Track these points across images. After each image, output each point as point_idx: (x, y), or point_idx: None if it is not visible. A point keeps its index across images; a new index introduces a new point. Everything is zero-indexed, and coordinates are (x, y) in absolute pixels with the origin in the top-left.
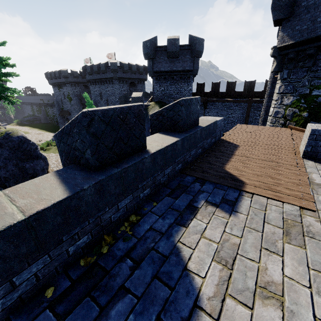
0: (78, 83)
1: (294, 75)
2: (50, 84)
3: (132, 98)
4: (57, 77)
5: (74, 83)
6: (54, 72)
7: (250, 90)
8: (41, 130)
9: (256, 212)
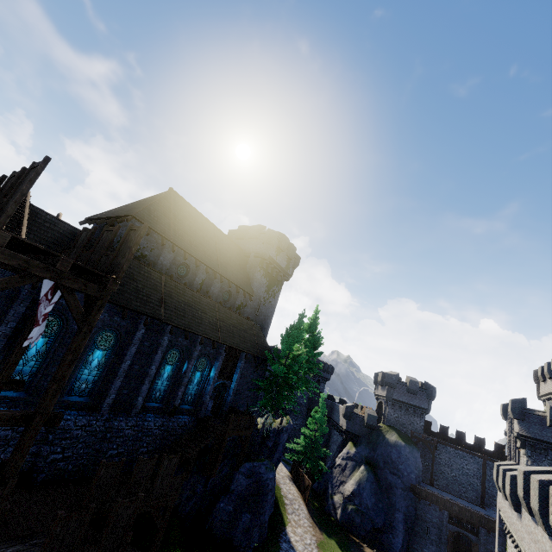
0: None
1: (536, 456)
2: None
3: (368, 414)
4: None
5: None
6: None
7: (481, 446)
8: None
9: None
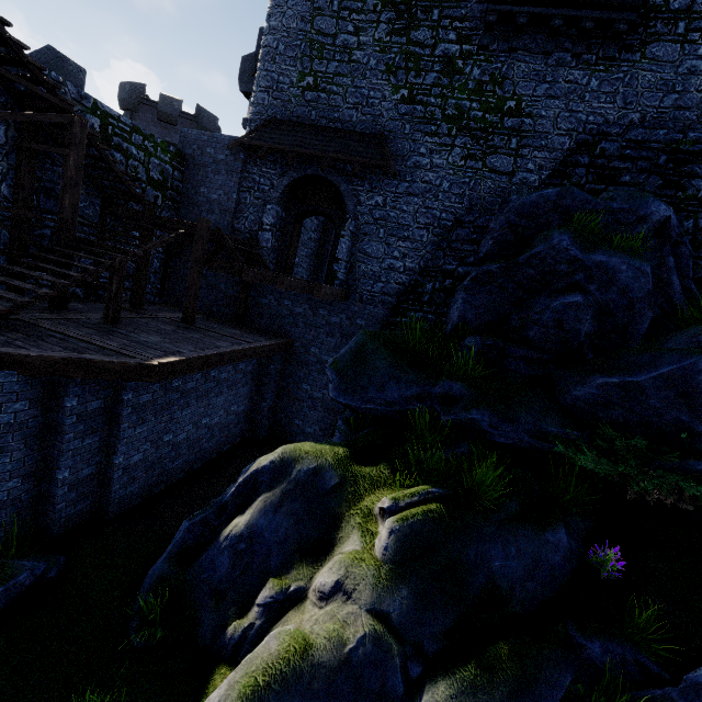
0: None
1: None
2: None
3: None
4: None
5: None
6: None
7: None
8: None
9: None
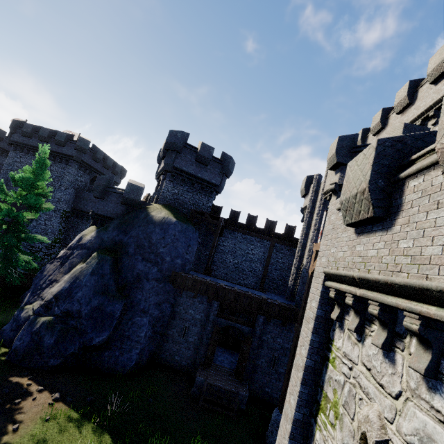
0: None
1: None
2: None
3: (128, 183)
4: None
5: None
6: None
7: (271, 229)
8: None
9: None
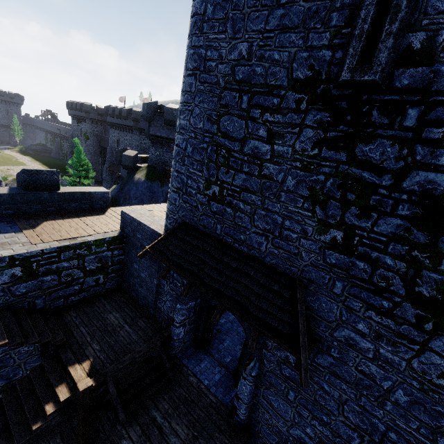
0: (102, 121)
1: None
2: (70, 114)
3: (123, 155)
4: (78, 110)
5: (96, 121)
6: (76, 104)
7: None
8: (43, 165)
9: (1, 238)
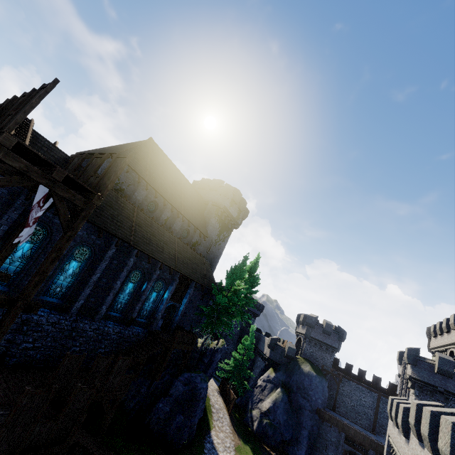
0: None
1: (422, 396)
2: None
3: (289, 347)
4: None
5: None
6: None
7: (377, 383)
8: None
9: None
